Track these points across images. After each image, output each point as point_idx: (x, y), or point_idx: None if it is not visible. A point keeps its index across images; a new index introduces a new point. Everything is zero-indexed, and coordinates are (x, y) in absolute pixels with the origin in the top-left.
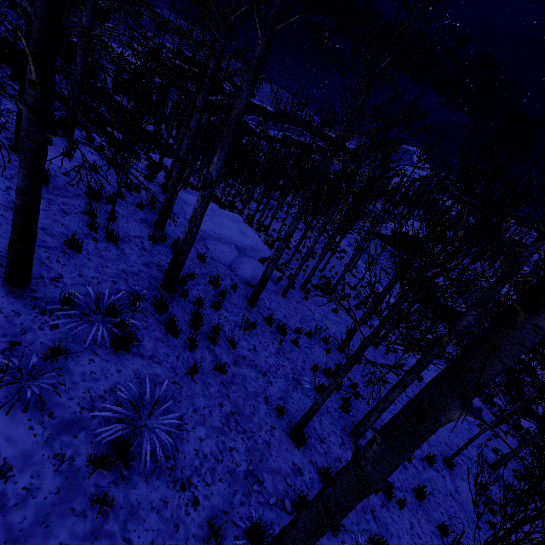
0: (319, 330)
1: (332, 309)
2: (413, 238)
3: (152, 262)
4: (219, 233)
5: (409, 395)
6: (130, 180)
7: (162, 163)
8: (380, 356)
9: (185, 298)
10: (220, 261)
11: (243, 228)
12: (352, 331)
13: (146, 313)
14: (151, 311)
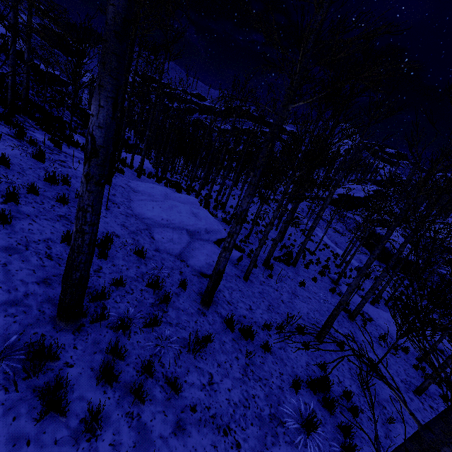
0: (291, 316)
1: (299, 282)
2: (356, 198)
3: (58, 275)
4: (167, 219)
5: (403, 378)
6: (53, 172)
7: (120, 157)
8: (358, 330)
9: (100, 325)
10: (168, 251)
11: (196, 210)
12: (331, 317)
13: (10, 381)
14: (22, 371)
